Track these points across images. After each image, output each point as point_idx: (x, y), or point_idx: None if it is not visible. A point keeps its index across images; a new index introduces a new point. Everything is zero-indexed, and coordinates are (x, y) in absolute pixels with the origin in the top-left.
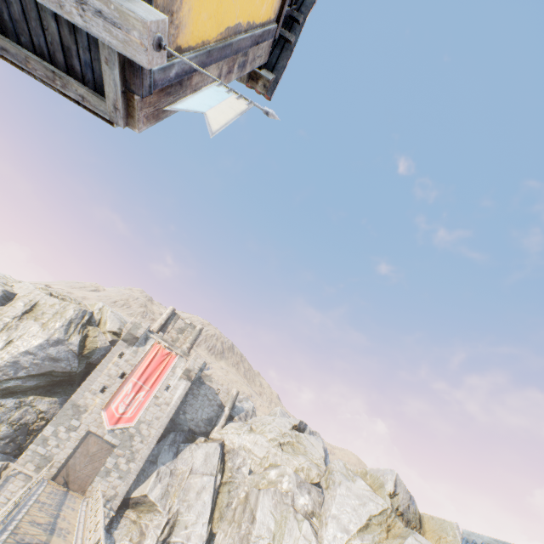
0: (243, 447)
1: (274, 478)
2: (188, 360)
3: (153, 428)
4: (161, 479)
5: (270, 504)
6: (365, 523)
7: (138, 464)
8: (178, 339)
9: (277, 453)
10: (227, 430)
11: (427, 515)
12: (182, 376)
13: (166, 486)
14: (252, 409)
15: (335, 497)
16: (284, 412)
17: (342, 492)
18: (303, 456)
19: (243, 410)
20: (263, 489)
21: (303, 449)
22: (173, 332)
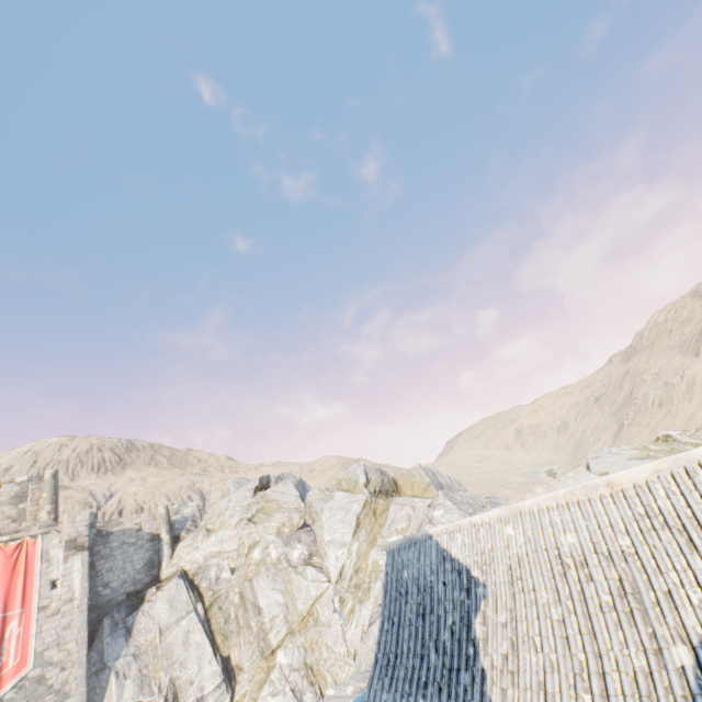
0: (210, 556)
1: (261, 557)
2: (62, 530)
3: (69, 642)
4: (127, 674)
5: (269, 583)
6: (356, 524)
7: (79, 693)
8: (24, 511)
9: (251, 531)
10: (180, 556)
11: (399, 474)
12: (67, 554)
13: (138, 674)
14: (198, 508)
15: (323, 526)
16: (239, 480)
17: (327, 517)
18: (278, 511)
19: (187, 518)
20: (255, 576)
21: (275, 505)
22: (7, 509)
